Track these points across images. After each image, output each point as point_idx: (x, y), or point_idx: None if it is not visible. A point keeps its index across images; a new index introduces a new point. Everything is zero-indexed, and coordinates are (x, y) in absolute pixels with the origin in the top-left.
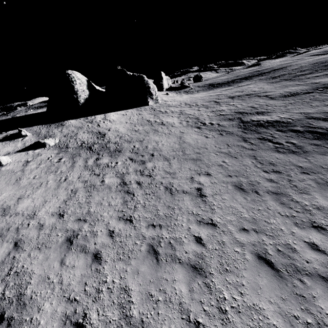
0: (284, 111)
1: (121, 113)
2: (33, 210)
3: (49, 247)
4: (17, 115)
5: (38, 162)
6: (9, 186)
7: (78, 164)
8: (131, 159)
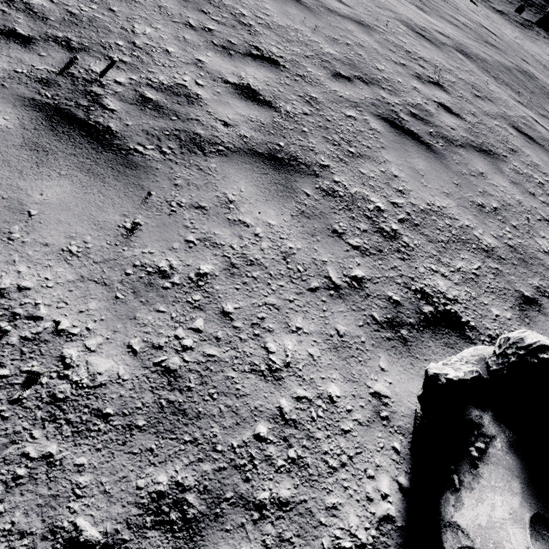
0: (498, 5)
1: None
2: None
3: None
4: None
5: None
6: None
7: None
8: None
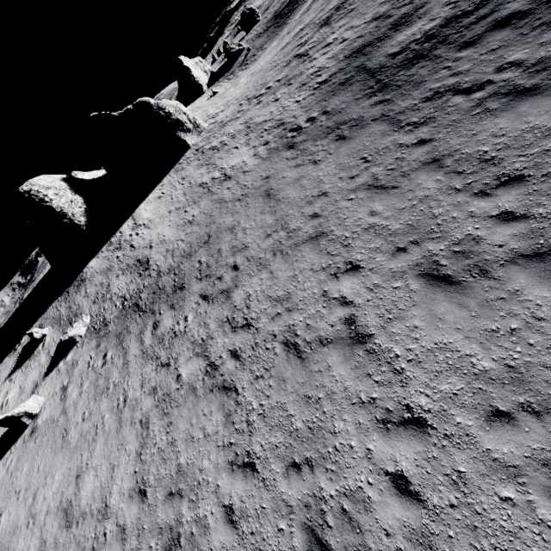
0: None
1: (154, 195)
2: (101, 497)
3: None
4: (24, 296)
5: (77, 381)
6: (58, 456)
7: (132, 354)
8: (205, 296)
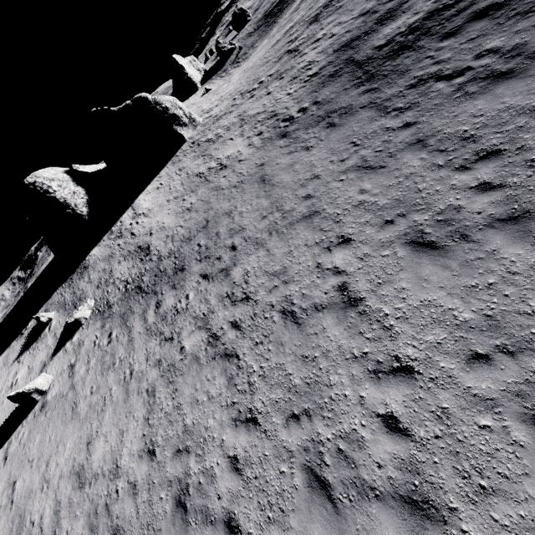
0: None
1: (152, 186)
2: (112, 459)
3: (159, 530)
4: (28, 285)
5: (84, 359)
6: (68, 427)
7: (137, 332)
8: (205, 275)
